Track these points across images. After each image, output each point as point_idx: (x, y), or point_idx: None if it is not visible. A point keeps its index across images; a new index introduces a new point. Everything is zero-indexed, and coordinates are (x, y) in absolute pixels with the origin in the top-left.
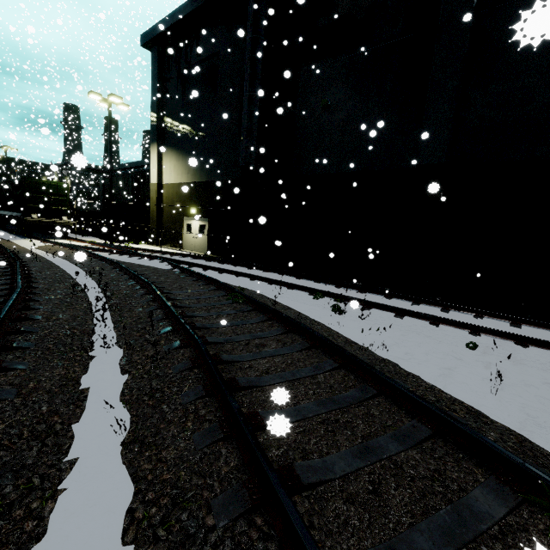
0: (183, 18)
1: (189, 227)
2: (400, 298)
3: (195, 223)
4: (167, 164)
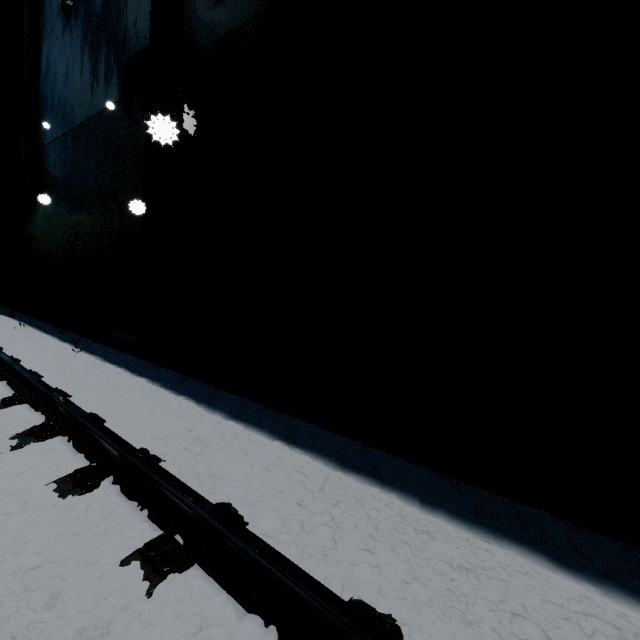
0: None
1: None
2: None
3: None
4: None
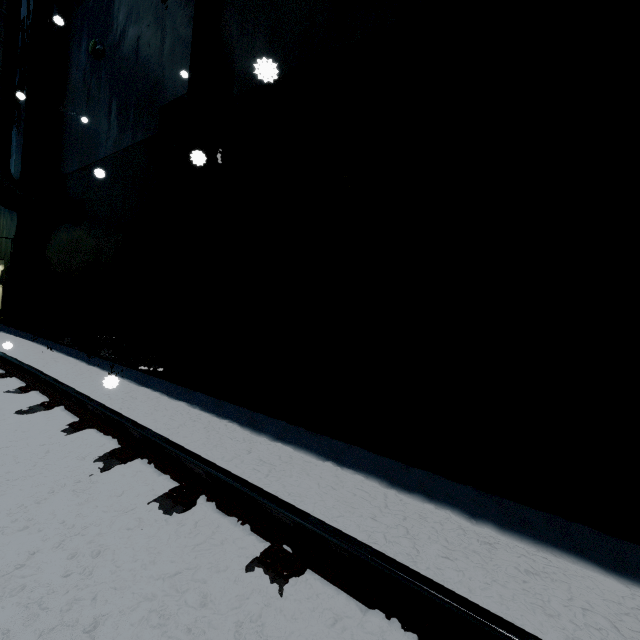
0: None
1: None
2: (23, 378)
3: None
4: None
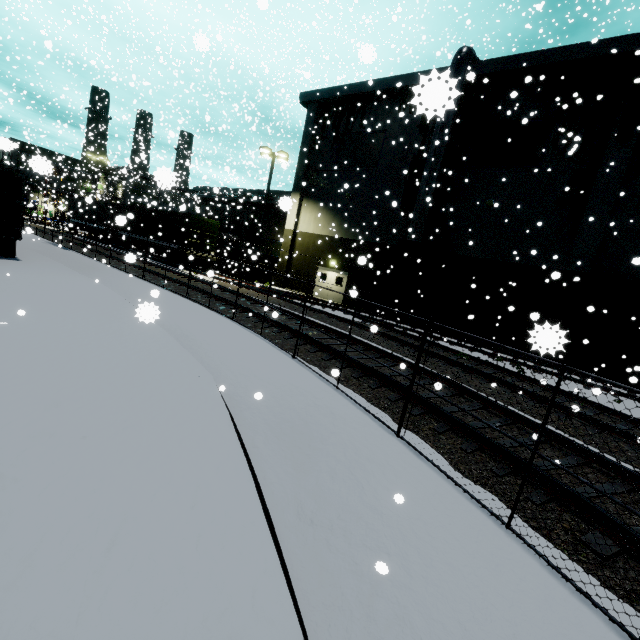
0: (356, 94)
1: (323, 276)
2: (547, 367)
3: (331, 274)
4: (306, 214)
